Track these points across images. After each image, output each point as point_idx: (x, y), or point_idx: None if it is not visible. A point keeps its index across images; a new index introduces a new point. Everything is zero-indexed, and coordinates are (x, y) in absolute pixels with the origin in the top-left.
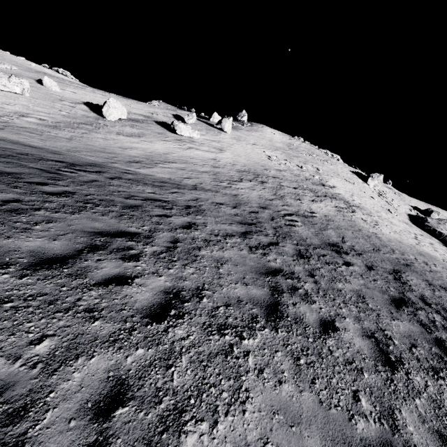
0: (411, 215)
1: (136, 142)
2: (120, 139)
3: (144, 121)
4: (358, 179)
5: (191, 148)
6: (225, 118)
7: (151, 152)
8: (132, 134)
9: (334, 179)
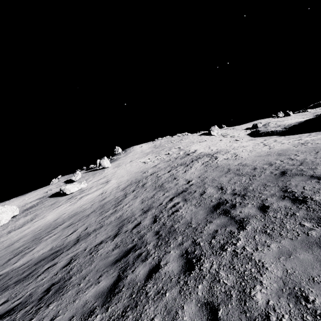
0: (249, 134)
1: (27, 228)
2: (10, 237)
3: (38, 203)
4: (206, 136)
5: (81, 197)
6: (101, 159)
7: (40, 229)
8: (24, 223)
9: (193, 146)
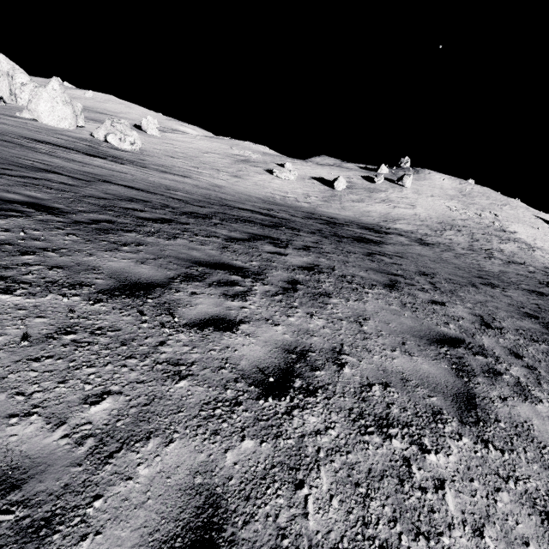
0: None
1: (366, 206)
2: (357, 205)
3: (351, 187)
4: (543, 224)
5: (395, 207)
6: (406, 176)
7: (380, 213)
8: (358, 200)
9: (515, 224)
